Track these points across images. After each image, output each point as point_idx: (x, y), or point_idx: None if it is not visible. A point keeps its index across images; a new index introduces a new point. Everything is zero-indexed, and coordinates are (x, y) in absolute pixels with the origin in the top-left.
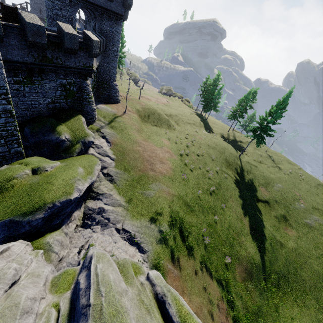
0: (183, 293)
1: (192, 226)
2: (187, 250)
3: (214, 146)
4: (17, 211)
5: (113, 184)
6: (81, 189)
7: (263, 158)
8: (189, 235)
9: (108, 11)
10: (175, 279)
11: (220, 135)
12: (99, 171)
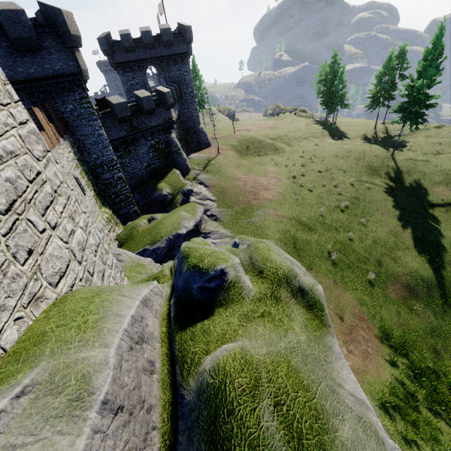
0: None
1: (311, 244)
2: (305, 265)
3: (345, 154)
4: (145, 245)
5: (218, 222)
6: (187, 226)
7: (445, 145)
8: (307, 251)
9: (173, 57)
10: None
11: (361, 137)
12: (202, 214)
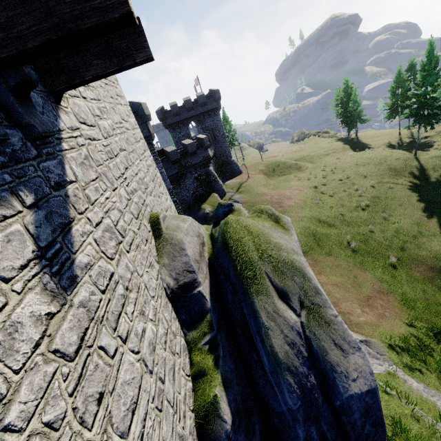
0: (320, 274)
1: (331, 236)
2: (325, 252)
3: (366, 162)
4: None
5: None
6: None
7: None
8: (327, 242)
9: (207, 112)
10: (310, 265)
11: (385, 145)
12: None
